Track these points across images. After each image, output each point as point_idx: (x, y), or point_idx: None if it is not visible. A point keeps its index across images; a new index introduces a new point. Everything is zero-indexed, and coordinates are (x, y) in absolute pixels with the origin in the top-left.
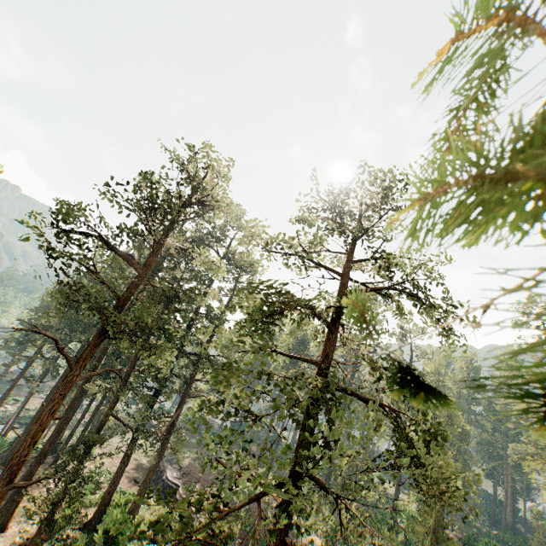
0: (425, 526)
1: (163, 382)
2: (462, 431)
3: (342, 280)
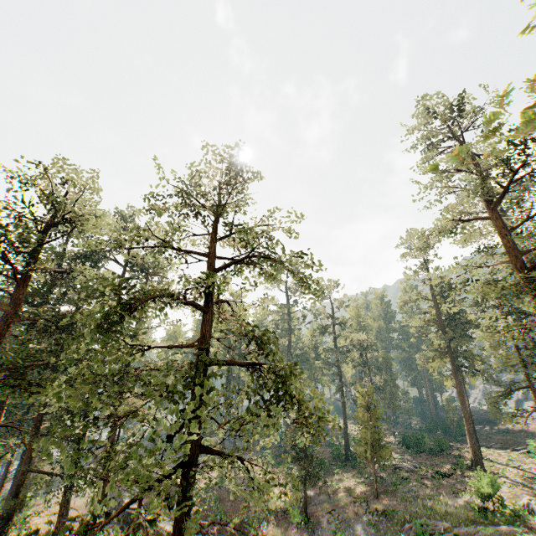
0: (364, 446)
1: (83, 414)
2: (385, 357)
3: (207, 261)
